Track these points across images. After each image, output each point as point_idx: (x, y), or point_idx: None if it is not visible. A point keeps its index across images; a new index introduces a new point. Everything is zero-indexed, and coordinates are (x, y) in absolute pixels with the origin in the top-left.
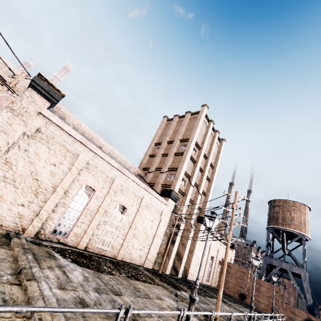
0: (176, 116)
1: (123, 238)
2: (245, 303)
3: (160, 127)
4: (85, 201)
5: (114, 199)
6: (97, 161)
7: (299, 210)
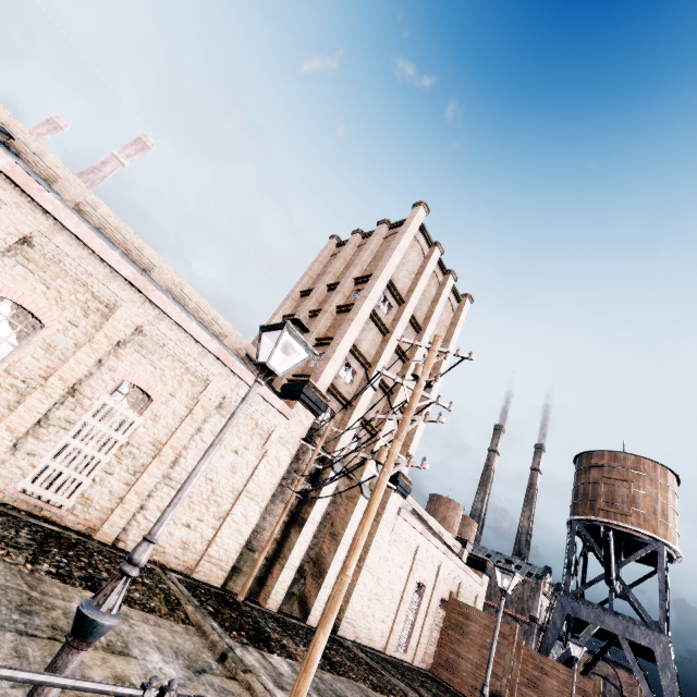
0: (356, 232)
1: (128, 481)
2: None
3: (318, 257)
4: (5, 348)
5: (111, 365)
6: (62, 245)
7: (651, 480)
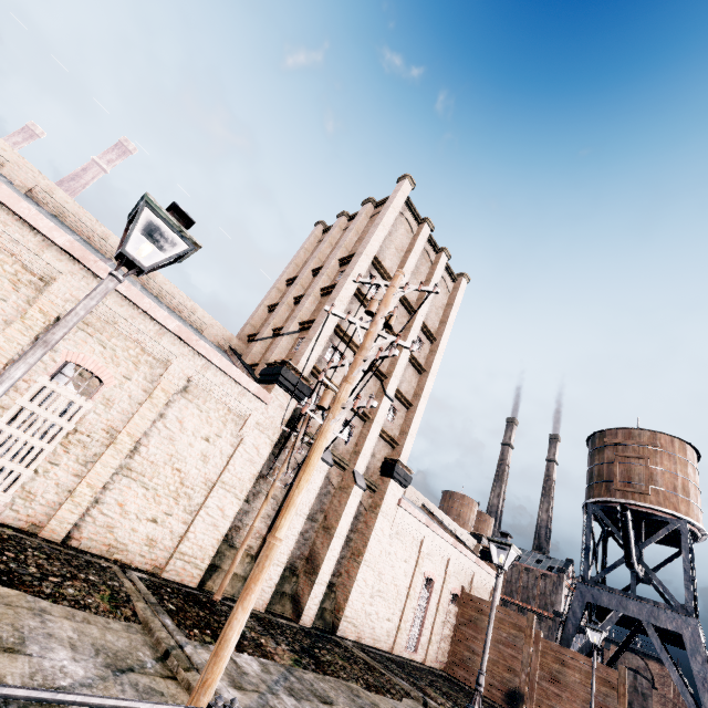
0: (341, 215)
1: (78, 473)
2: None
3: (304, 245)
4: None
5: None
6: None
7: (669, 456)
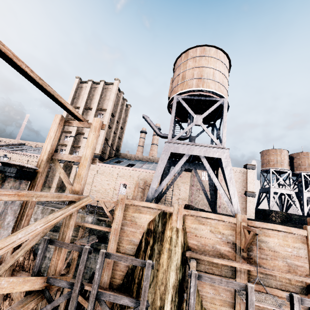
0: None
1: None
2: None
3: None
4: None
5: None
6: None
7: (179, 67)
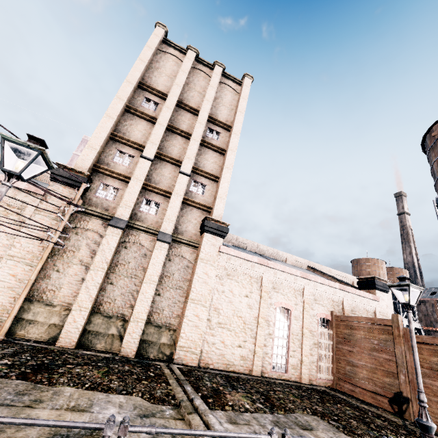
0: None
1: None
2: (393, 421)
3: None
4: None
5: None
6: None
7: None
